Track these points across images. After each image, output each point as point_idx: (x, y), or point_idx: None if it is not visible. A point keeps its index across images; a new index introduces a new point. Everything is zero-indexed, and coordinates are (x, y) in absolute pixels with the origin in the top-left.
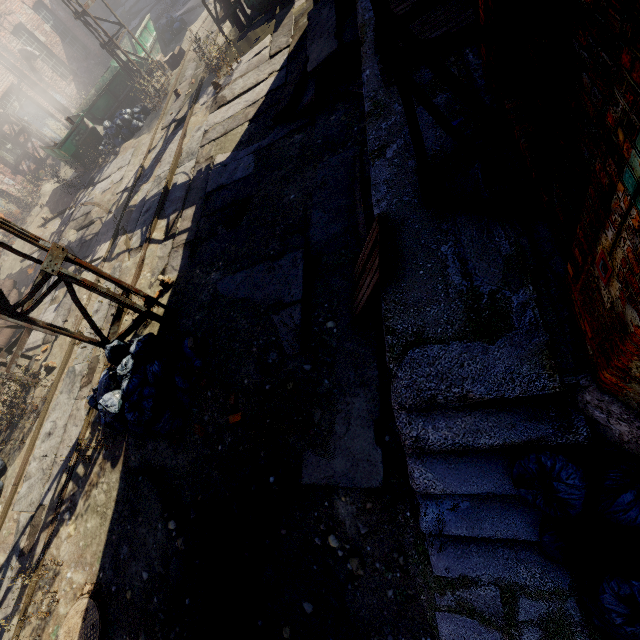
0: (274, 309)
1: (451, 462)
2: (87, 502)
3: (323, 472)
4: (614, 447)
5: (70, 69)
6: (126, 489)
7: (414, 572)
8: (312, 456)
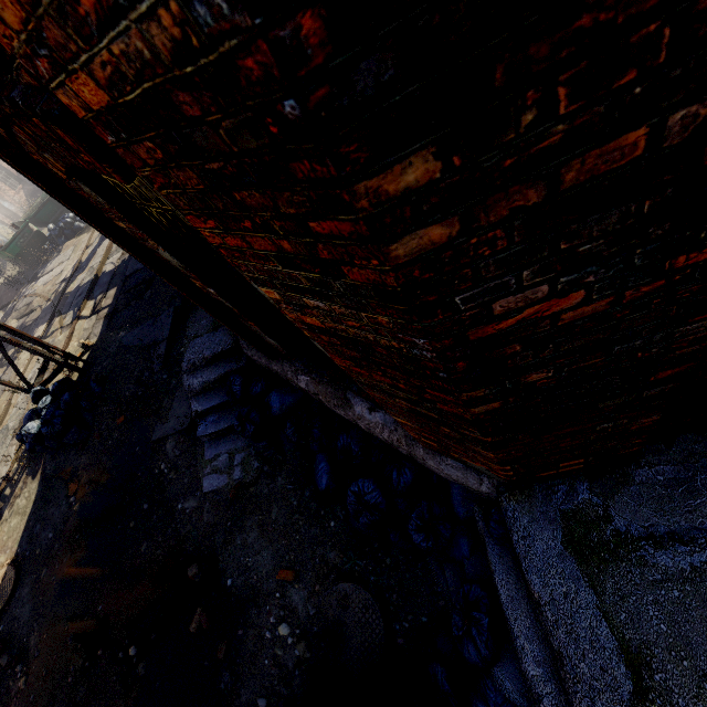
0: (153, 347)
1: (207, 395)
2: (11, 510)
3: (163, 431)
4: (262, 368)
5: (20, 179)
6: (43, 491)
7: (199, 465)
8: (159, 425)
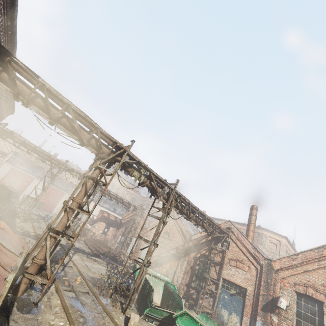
0: None
1: None
2: None
3: None
4: None
5: None
6: None
7: None
8: None
